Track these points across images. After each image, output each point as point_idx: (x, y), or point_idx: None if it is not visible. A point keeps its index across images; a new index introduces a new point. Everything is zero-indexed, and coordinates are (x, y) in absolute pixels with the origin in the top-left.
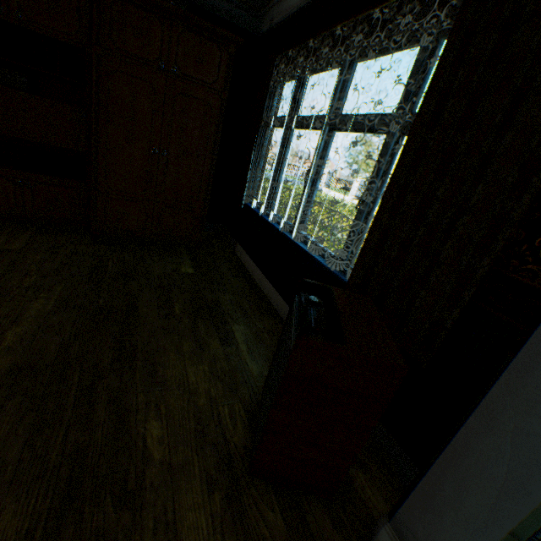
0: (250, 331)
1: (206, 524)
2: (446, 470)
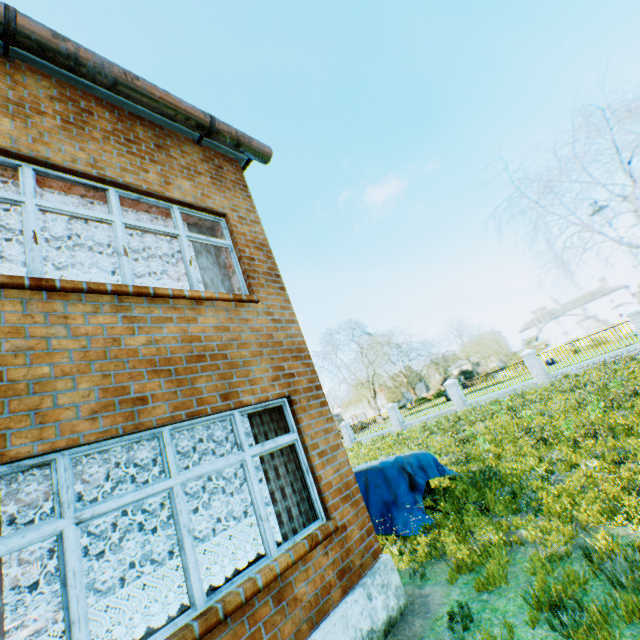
0: None
1: None
2: None
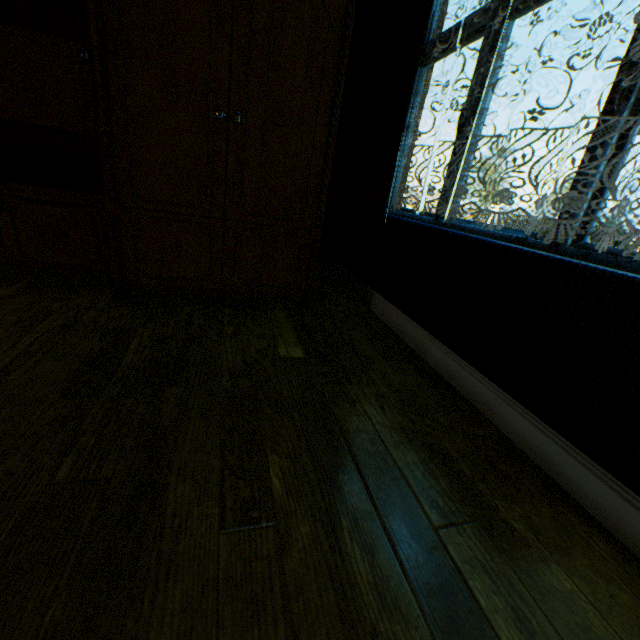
0: (509, 563)
1: None
2: None
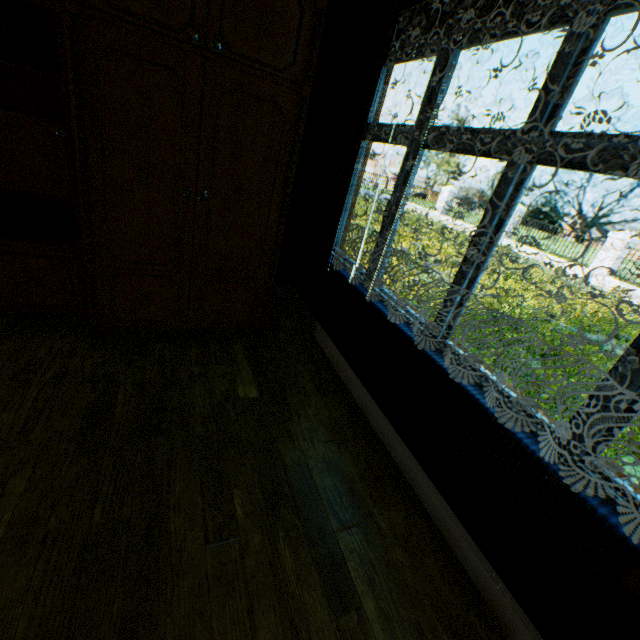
0: (372, 549)
1: None
2: None
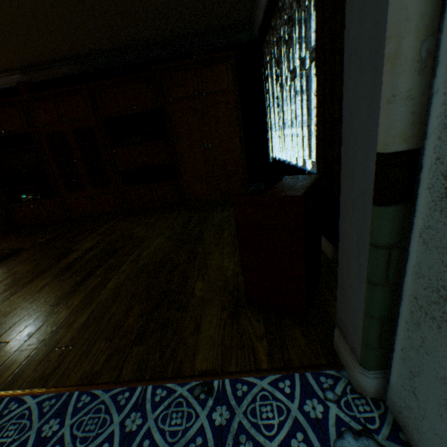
0: None
1: (216, 322)
2: (341, 261)
